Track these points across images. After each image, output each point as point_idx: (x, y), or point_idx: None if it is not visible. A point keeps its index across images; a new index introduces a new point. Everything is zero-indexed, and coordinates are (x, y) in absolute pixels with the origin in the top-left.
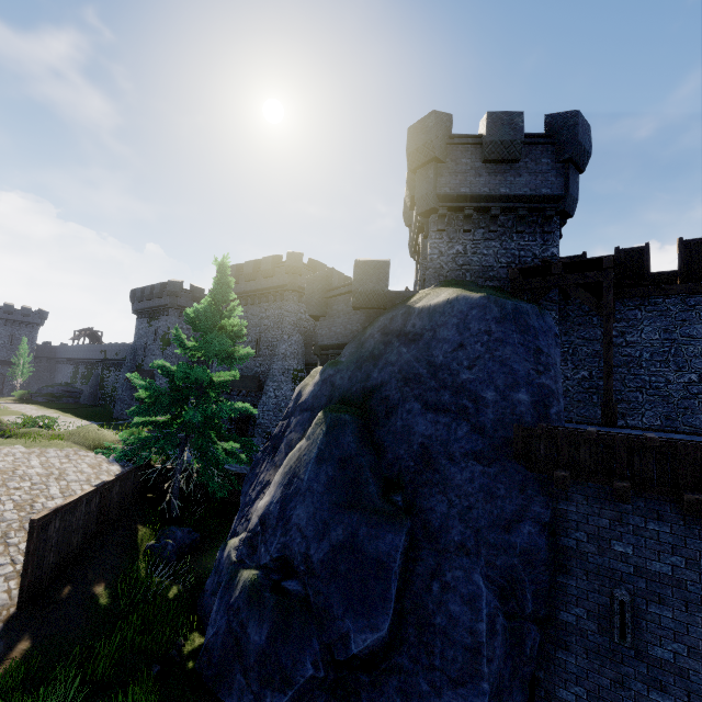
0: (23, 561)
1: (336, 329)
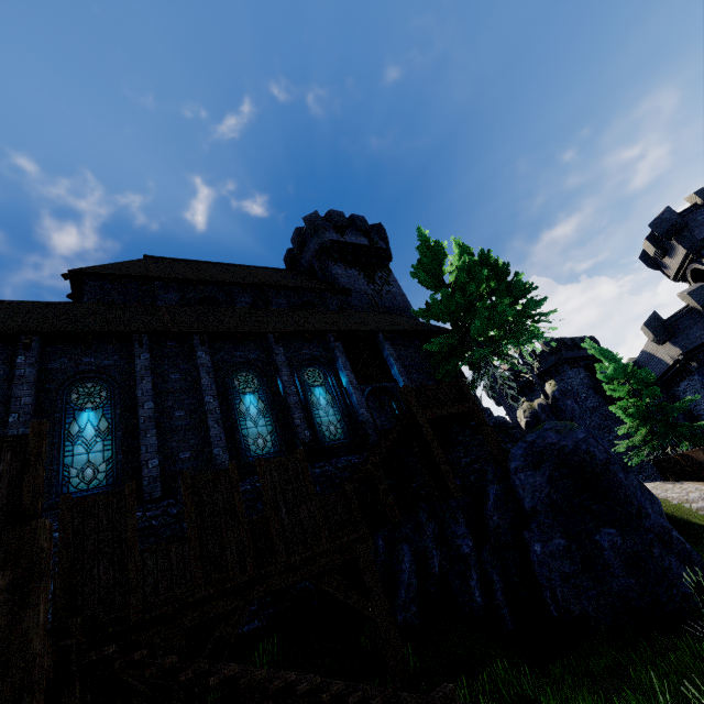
0: None
1: (694, 336)
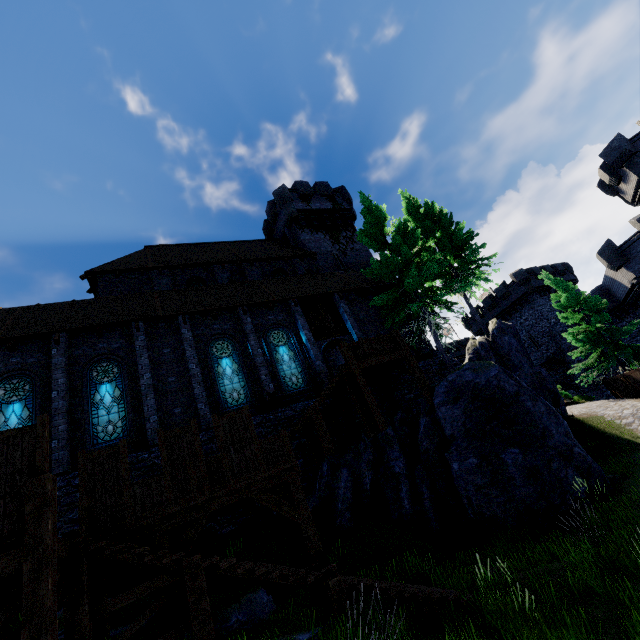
0: None
1: None
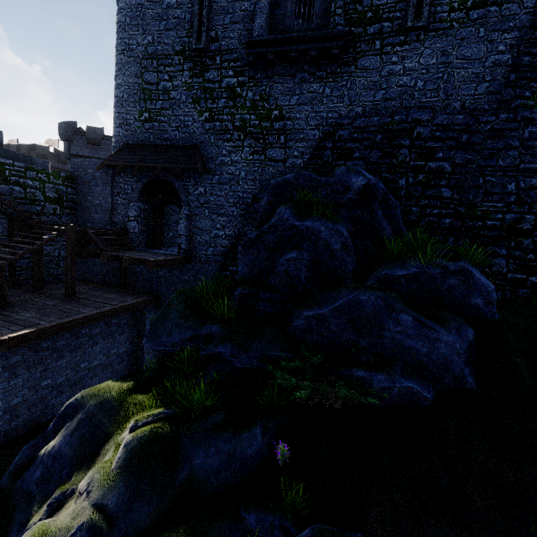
0: None
1: None
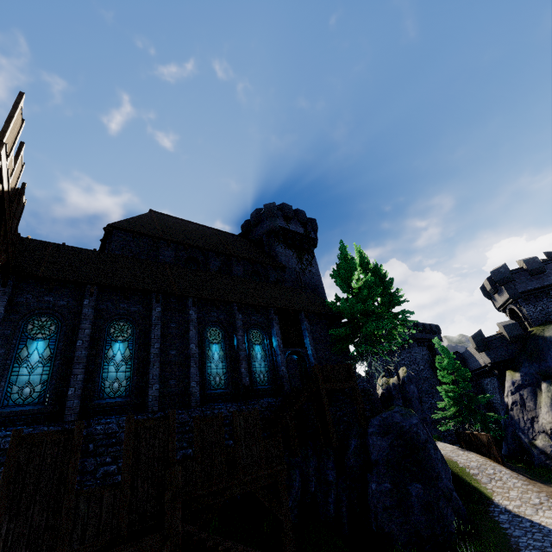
0: (495, 448)
1: (501, 353)
